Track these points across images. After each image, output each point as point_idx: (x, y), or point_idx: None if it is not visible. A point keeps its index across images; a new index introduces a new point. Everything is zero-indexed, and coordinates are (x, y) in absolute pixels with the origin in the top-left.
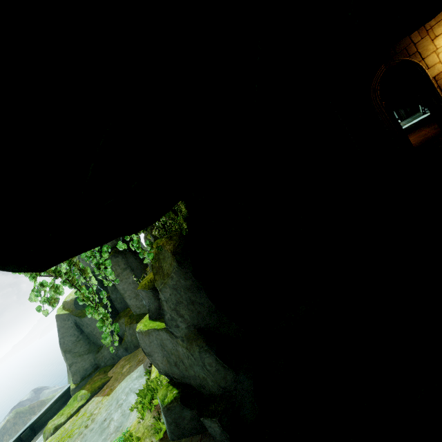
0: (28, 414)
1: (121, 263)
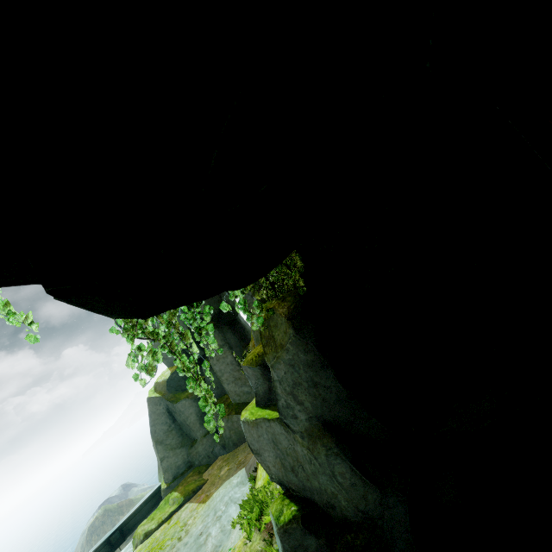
0: (117, 514)
1: (218, 339)
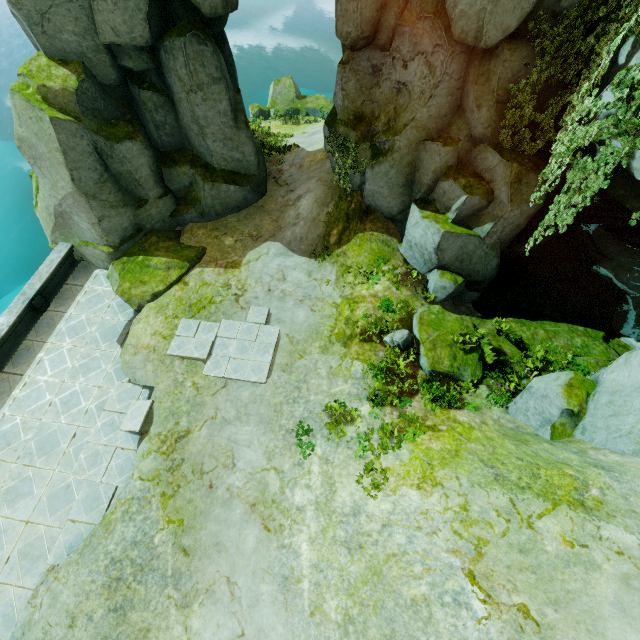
0: None
1: (211, 63)
